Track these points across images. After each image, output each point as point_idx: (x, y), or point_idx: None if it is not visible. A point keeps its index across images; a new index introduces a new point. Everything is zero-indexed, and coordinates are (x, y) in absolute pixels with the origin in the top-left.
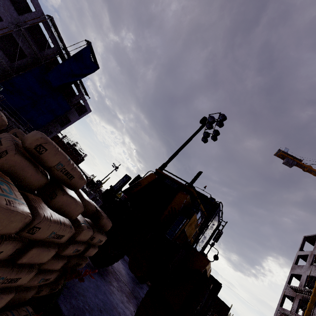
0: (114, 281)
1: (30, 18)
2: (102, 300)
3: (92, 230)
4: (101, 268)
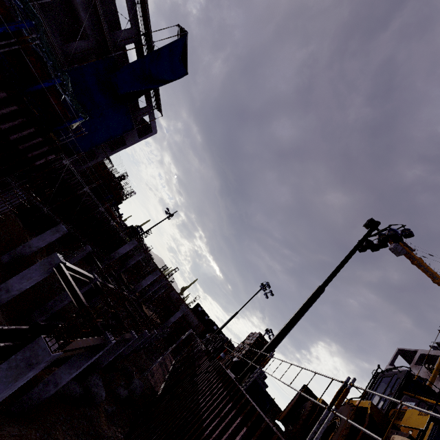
0: None
1: None
2: None
3: None
4: None
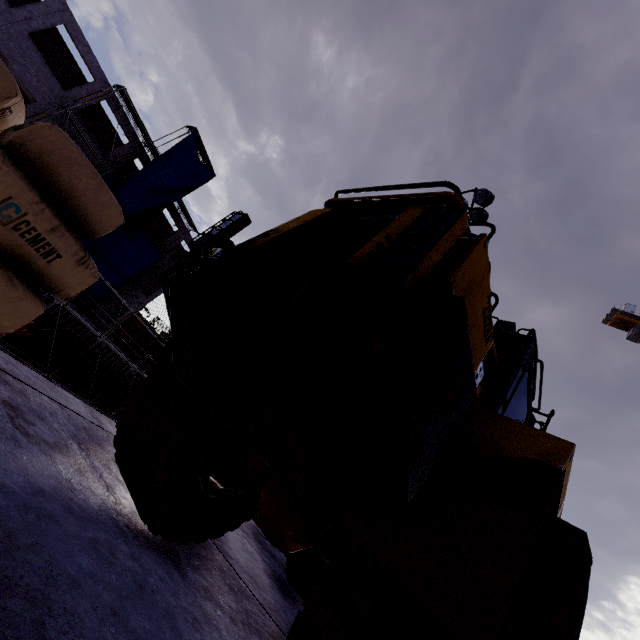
0: (224, 591)
1: (85, 94)
2: (143, 636)
3: None
4: (179, 543)
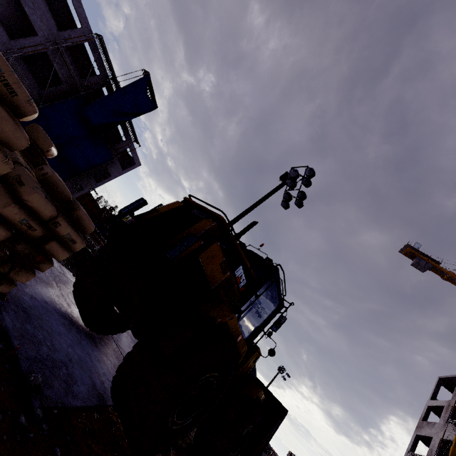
0: (113, 357)
1: (74, 36)
2: (80, 356)
3: (58, 213)
4: (96, 333)
